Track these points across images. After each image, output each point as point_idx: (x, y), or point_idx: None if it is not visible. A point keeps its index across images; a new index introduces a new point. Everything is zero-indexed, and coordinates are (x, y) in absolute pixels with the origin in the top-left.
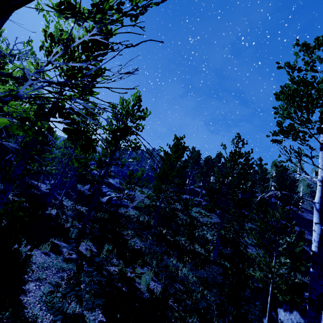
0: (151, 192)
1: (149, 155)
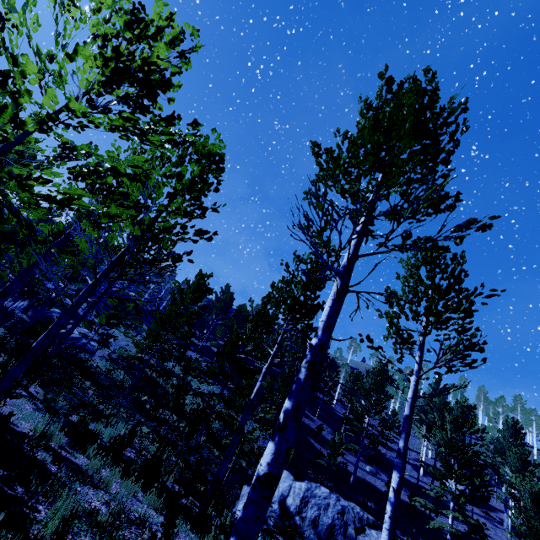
0: (139, 338)
1: (155, 277)
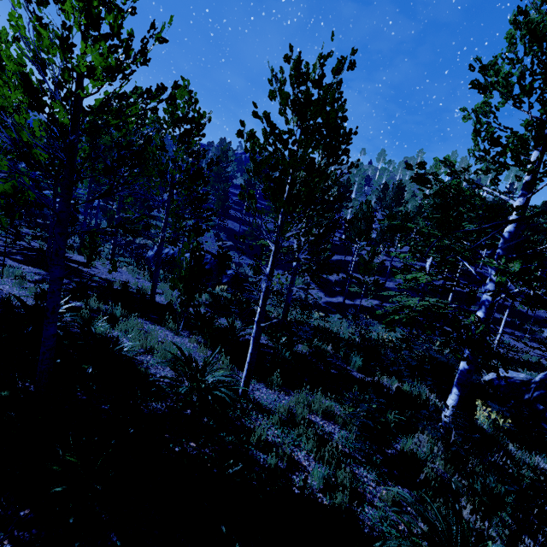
0: None
1: None
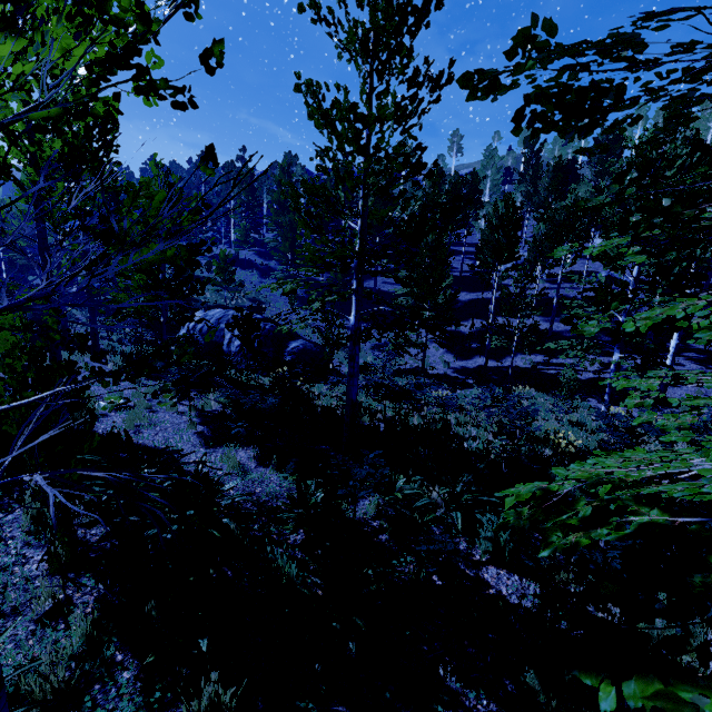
0: None
1: None
